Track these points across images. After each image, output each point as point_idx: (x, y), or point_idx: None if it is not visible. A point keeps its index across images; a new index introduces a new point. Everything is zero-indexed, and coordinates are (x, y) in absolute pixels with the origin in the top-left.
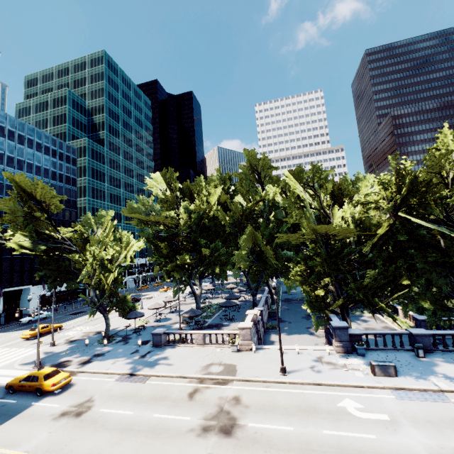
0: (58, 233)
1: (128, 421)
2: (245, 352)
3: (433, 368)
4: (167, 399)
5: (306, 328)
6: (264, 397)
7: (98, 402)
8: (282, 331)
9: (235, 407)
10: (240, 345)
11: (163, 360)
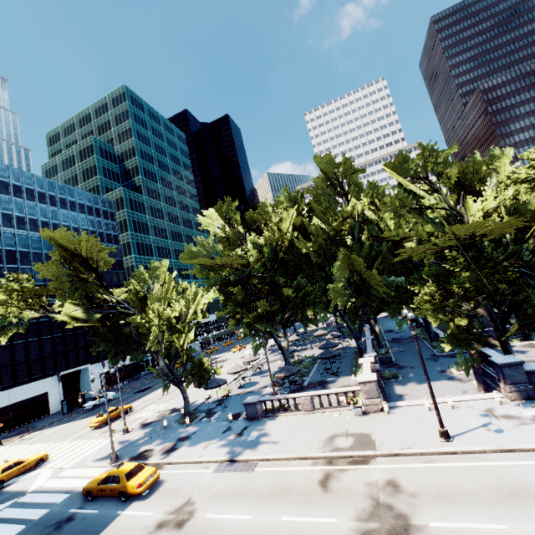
0: (111, 296)
1: (248, 530)
2: (374, 415)
3: None
4: (291, 493)
5: (438, 372)
6: (434, 478)
7: (201, 504)
8: (407, 380)
9: (396, 497)
10: (365, 406)
11: (267, 437)
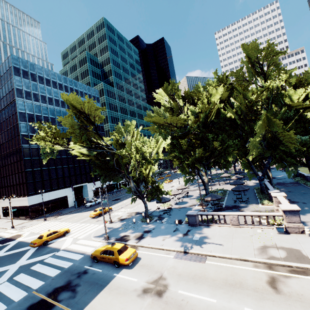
0: (102, 141)
1: None
2: (295, 235)
3: None
4: (245, 287)
5: None
6: None
7: (171, 281)
8: (304, 211)
9: None
10: (286, 228)
11: (208, 239)
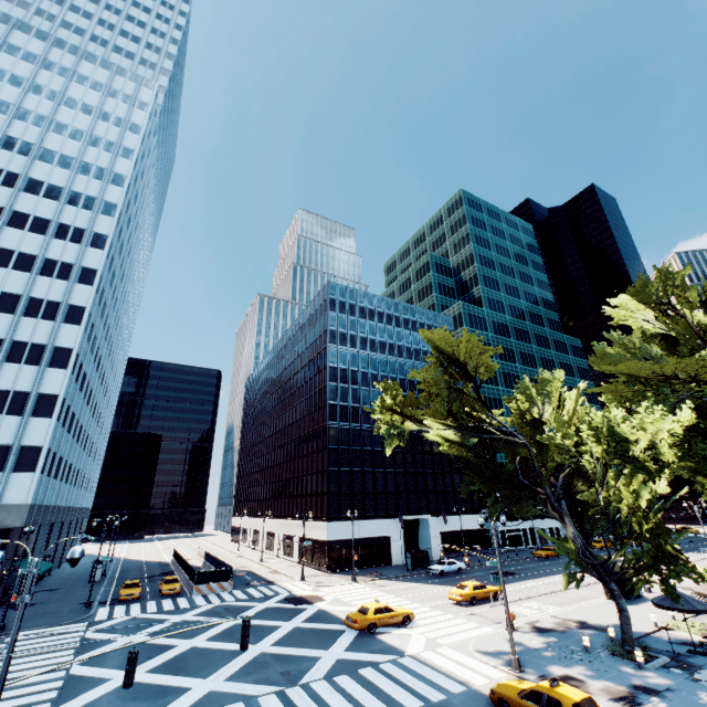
0: (489, 415)
1: None
2: None
3: None
4: None
5: None
6: None
7: None
8: None
9: None
10: None
11: None
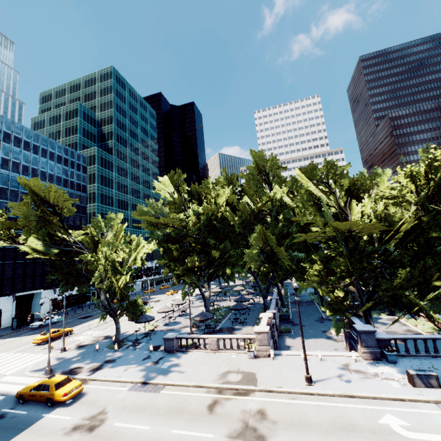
0: (70, 237)
1: (144, 437)
2: (262, 359)
3: None
4: (185, 412)
5: (321, 331)
6: (293, 411)
7: (112, 415)
8: (297, 335)
9: (261, 423)
10: (257, 351)
11: (177, 367)
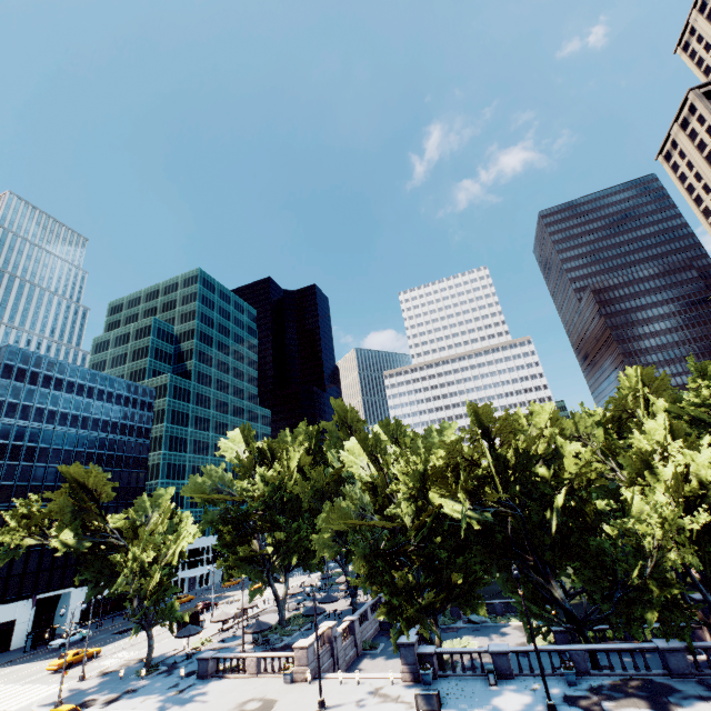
0: (107, 525)
1: None
2: (299, 684)
3: (491, 698)
4: None
5: None
6: None
7: None
8: (382, 653)
9: None
10: (294, 673)
11: (200, 696)
